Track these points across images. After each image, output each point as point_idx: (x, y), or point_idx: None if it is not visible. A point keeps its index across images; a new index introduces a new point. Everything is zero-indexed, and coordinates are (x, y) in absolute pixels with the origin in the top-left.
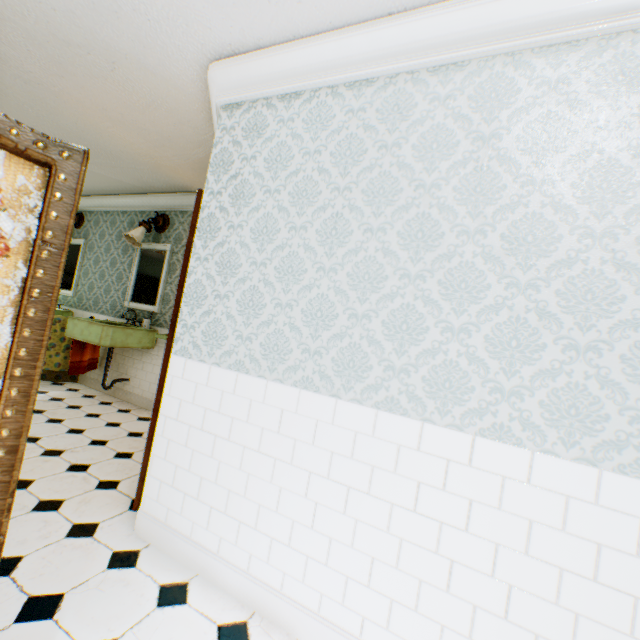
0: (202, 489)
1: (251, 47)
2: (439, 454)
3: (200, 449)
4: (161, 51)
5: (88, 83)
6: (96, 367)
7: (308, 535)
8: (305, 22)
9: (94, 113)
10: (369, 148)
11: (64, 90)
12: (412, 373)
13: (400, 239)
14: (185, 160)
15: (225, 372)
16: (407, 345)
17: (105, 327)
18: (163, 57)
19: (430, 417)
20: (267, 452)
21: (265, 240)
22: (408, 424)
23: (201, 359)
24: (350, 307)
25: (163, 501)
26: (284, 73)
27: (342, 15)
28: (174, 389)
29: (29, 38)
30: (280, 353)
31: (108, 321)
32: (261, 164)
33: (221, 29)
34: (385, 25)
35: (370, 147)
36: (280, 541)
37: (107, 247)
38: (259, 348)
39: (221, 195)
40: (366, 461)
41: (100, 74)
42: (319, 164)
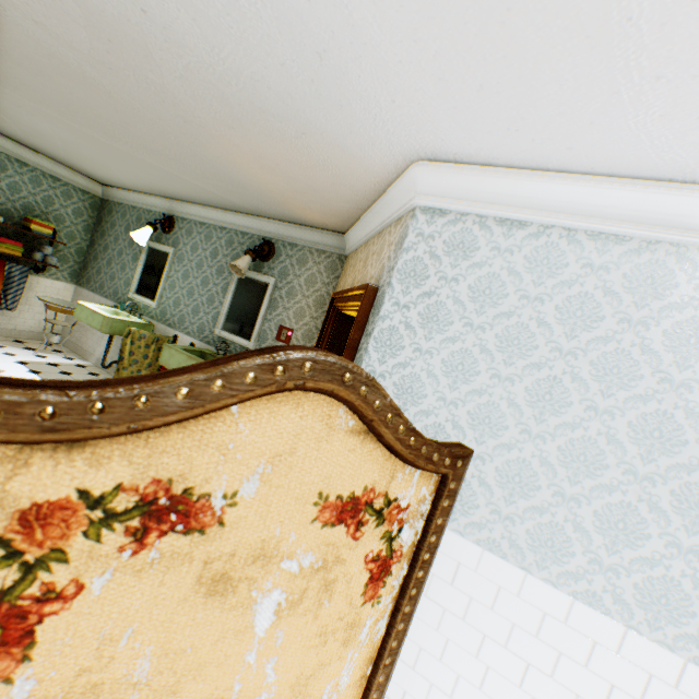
0: None
1: (478, 161)
2: (641, 665)
3: None
4: (368, 139)
5: (259, 138)
6: None
7: (474, 693)
8: (562, 161)
9: (245, 156)
10: (606, 316)
11: (226, 136)
12: (622, 575)
13: (630, 430)
14: (321, 206)
15: None
16: (620, 545)
17: None
18: (366, 143)
19: (636, 626)
20: (435, 599)
21: (459, 378)
22: (608, 624)
23: None
24: (556, 483)
25: None
26: (511, 197)
27: (612, 167)
28: None
29: (219, 97)
30: (463, 504)
31: (199, 349)
32: (463, 290)
33: (455, 143)
34: (662, 190)
35: (608, 315)
36: (440, 689)
37: (199, 262)
38: None
39: (408, 309)
40: (552, 644)
41: (279, 136)
42: (539, 314)
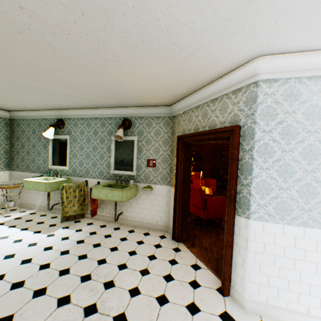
0: (290, 285)
1: (297, 50)
2: None
3: (284, 266)
4: (235, 50)
5: (155, 62)
6: (97, 208)
7: None
8: None
9: (136, 75)
10: None
11: (131, 64)
12: None
13: None
14: (166, 94)
15: (294, 227)
16: None
17: (123, 191)
18: (231, 52)
19: None
20: None
21: (311, 158)
22: None
23: (275, 221)
24: None
25: (262, 293)
26: (315, 65)
27: None
28: (257, 238)
29: (146, 40)
30: None
31: (107, 184)
32: (300, 116)
33: (292, 42)
34: None
35: None
36: None
37: (87, 139)
38: (317, 214)
39: (271, 132)
40: None
41: (172, 58)
42: None
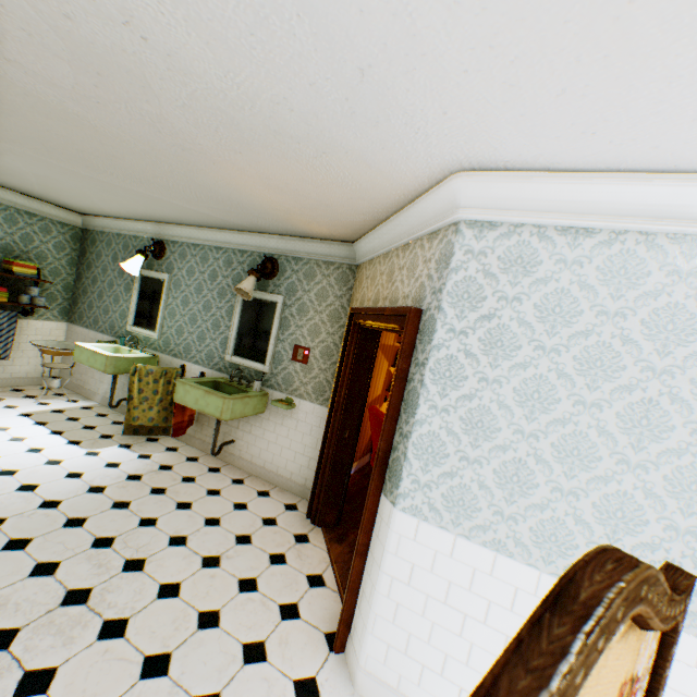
0: (447, 666)
1: (534, 166)
2: None
3: (443, 623)
4: (402, 153)
5: (269, 160)
6: (192, 423)
7: None
8: (639, 160)
9: (250, 179)
10: None
11: (229, 160)
12: None
13: None
14: (330, 219)
15: (477, 548)
16: None
17: (226, 400)
18: (399, 157)
19: None
20: None
21: (535, 407)
22: None
23: (441, 525)
24: (666, 516)
25: (392, 666)
26: (575, 203)
27: None
28: (402, 549)
29: (228, 123)
30: (559, 545)
31: (212, 379)
32: (528, 310)
33: (510, 150)
34: None
35: None
36: None
37: (197, 287)
38: (527, 532)
39: (465, 336)
40: (684, 692)
41: (294, 157)
42: (622, 330)
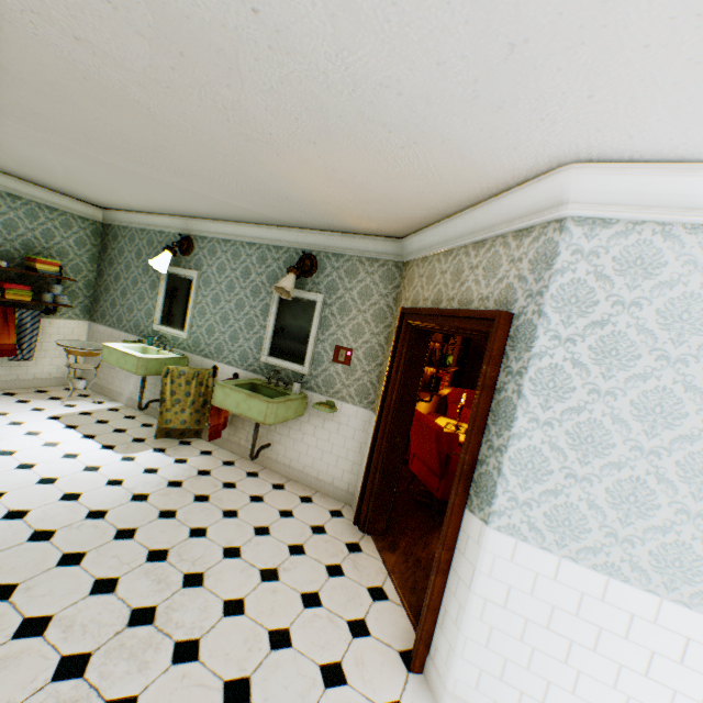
0: (549, 694)
1: (667, 157)
2: None
3: (544, 649)
4: (511, 143)
5: (345, 151)
6: (226, 425)
7: None
8: None
9: (312, 171)
10: None
11: (297, 151)
12: None
13: None
14: (386, 214)
15: (585, 571)
16: None
17: (270, 404)
18: (504, 147)
19: None
20: (660, 680)
21: (657, 422)
22: None
23: (542, 546)
24: None
25: (485, 691)
26: None
27: None
28: (497, 570)
29: (314, 110)
30: (684, 571)
31: (248, 381)
32: (650, 316)
33: (648, 139)
34: None
35: None
36: None
37: (229, 284)
38: (646, 556)
39: (573, 343)
40: None
41: (376, 147)
42: None
